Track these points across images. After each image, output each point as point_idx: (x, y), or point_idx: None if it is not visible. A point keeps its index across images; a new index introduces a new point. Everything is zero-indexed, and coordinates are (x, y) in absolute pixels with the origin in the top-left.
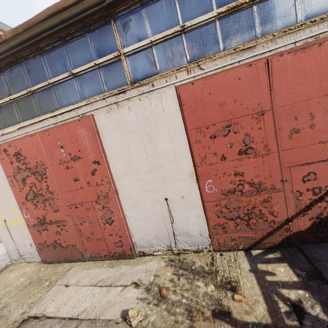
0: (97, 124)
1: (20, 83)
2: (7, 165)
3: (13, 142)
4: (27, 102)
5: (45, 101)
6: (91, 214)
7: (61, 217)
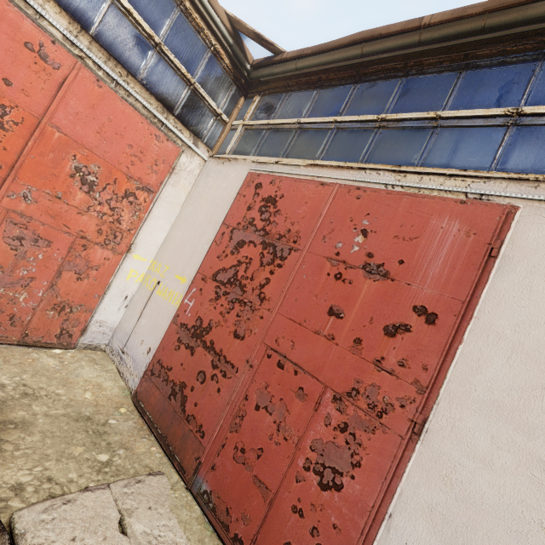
0: (507, 233)
1: (375, 103)
2: (240, 208)
3: (281, 179)
4: (360, 135)
5: (397, 144)
6: (297, 411)
7: (235, 353)
